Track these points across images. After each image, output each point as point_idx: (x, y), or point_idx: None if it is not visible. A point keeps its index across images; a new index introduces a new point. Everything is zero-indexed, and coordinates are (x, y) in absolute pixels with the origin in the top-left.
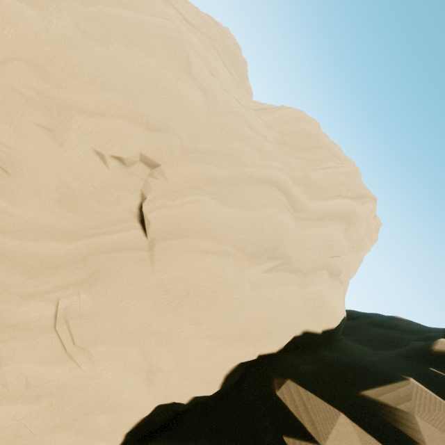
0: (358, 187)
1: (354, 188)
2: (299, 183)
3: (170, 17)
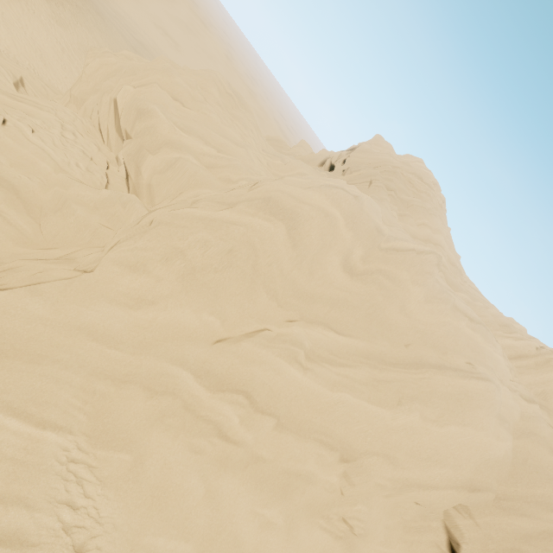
0: None
1: None
2: None
3: (461, 330)
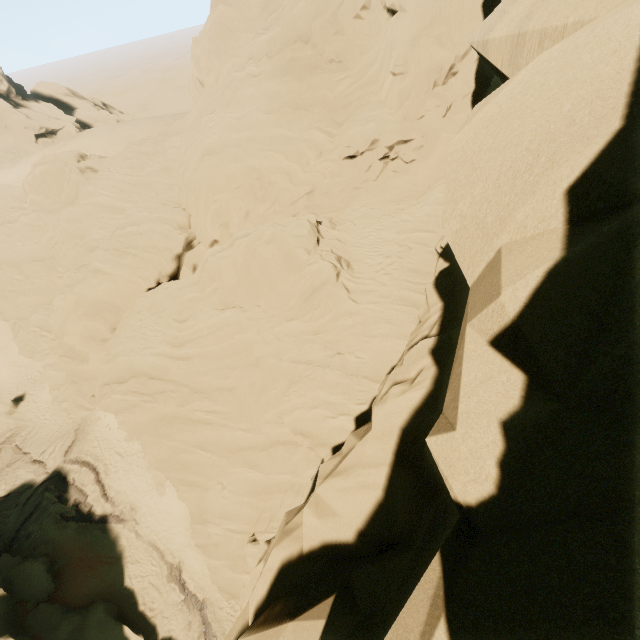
0: None
1: None
2: None
3: None
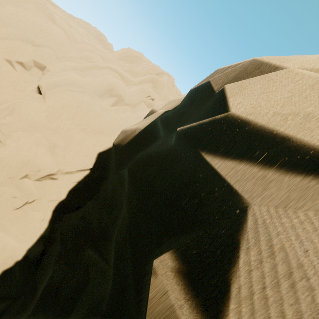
0: (157, 69)
1: (156, 70)
2: (127, 71)
3: None
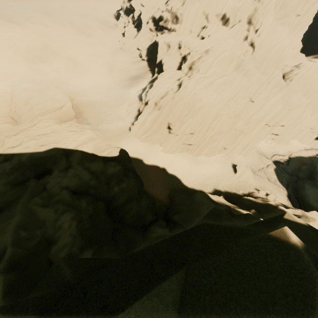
0: None
1: None
2: None
3: None
